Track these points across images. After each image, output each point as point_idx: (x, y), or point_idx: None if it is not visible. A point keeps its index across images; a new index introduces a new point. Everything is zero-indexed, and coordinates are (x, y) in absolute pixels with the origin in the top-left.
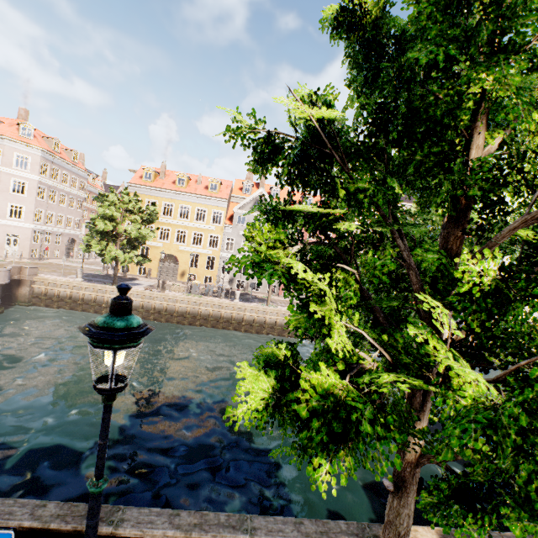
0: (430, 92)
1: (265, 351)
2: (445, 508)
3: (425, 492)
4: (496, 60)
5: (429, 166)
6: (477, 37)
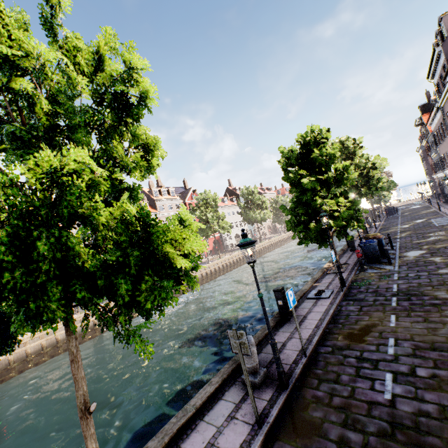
0: (319, 171)
1: (312, 225)
2: (339, 237)
3: (337, 236)
4: (328, 168)
5: (324, 182)
6: (328, 166)
